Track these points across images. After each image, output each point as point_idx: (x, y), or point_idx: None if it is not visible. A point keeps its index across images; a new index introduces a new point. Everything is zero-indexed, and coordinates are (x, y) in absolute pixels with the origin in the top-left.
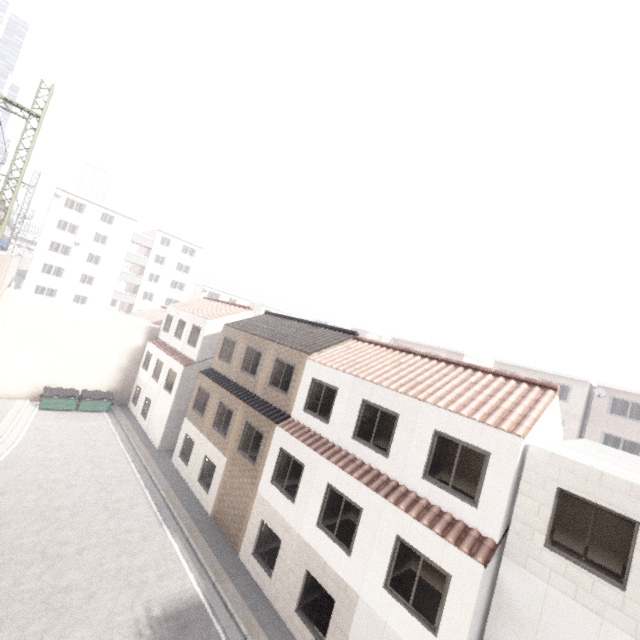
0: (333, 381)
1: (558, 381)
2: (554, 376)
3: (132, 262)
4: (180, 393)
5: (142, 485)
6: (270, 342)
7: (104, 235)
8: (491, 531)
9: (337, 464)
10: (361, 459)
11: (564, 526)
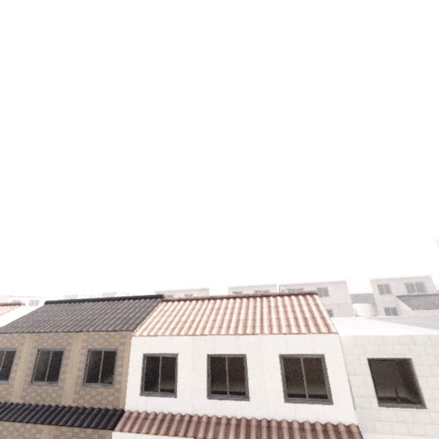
0: (170, 348)
1: (263, 289)
2: (260, 286)
3: None
4: None
5: None
6: (75, 333)
7: None
8: (349, 417)
9: (207, 436)
10: (224, 415)
11: (380, 384)
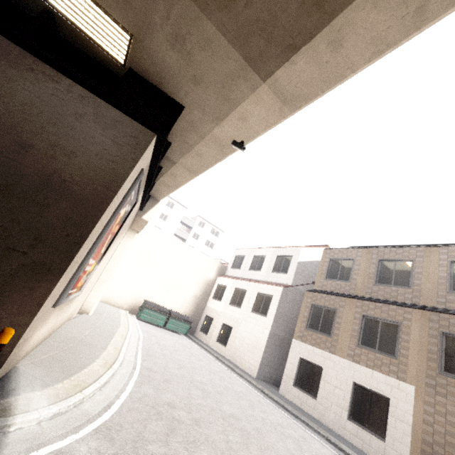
0: None
1: None
2: None
3: (178, 235)
4: (277, 315)
5: (282, 412)
6: (426, 248)
7: (166, 215)
8: None
9: None
10: None
11: None
